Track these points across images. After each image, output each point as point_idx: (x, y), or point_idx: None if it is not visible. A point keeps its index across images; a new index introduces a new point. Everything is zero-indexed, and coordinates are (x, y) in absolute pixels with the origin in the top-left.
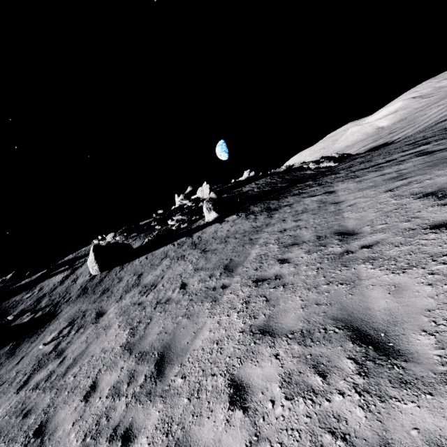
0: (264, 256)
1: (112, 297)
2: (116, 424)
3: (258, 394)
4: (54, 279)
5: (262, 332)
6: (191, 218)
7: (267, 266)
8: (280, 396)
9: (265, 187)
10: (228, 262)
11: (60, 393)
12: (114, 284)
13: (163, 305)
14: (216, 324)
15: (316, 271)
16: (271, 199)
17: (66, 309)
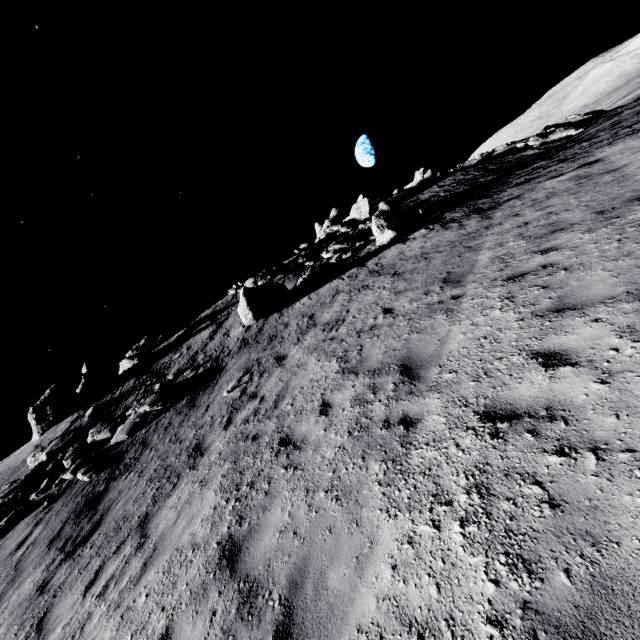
0: (506, 256)
1: (286, 341)
2: (383, 418)
3: (585, 351)
4: (199, 336)
5: (558, 311)
6: (352, 246)
7: (518, 262)
8: (624, 343)
9: (458, 187)
10: (445, 276)
11: (284, 418)
12: (280, 330)
13: (370, 332)
14: (470, 326)
15: (616, 243)
16: (476, 199)
17: (232, 362)
